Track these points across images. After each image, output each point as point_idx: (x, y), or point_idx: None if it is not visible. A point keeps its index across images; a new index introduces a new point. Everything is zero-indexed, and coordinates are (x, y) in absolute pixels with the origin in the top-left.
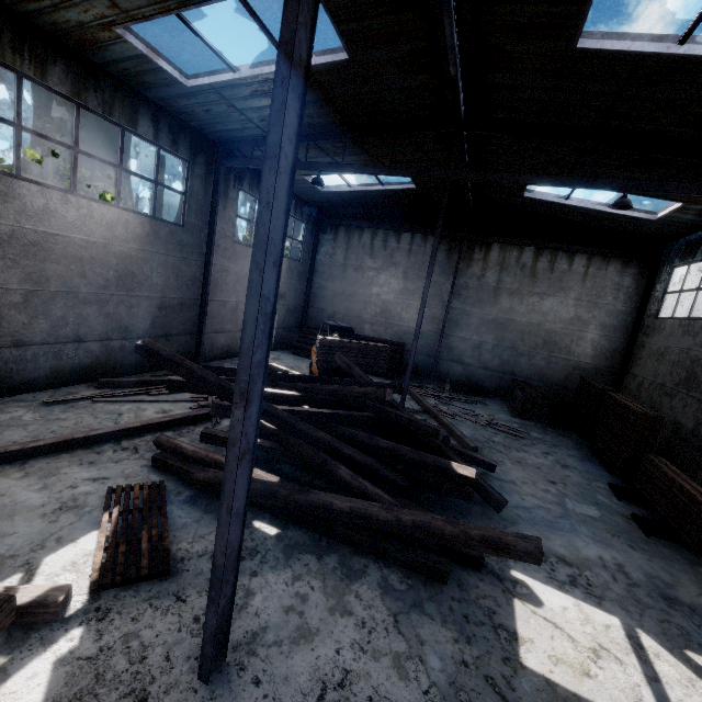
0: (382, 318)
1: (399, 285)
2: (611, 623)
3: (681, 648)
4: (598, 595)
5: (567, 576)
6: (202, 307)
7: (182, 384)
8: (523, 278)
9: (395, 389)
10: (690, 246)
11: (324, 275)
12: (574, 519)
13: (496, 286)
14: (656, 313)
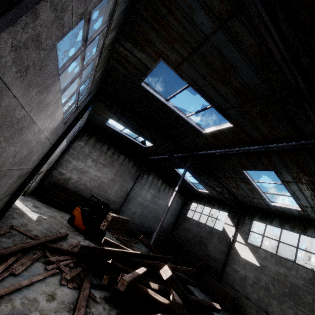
0: (97, 189)
1: (112, 176)
2: None
3: None
4: None
5: None
6: (32, 174)
7: (129, 283)
8: (156, 190)
9: (174, 260)
10: (198, 198)
11: (72, 155)
12: None
13: (147, 190)
14: (186, 214)
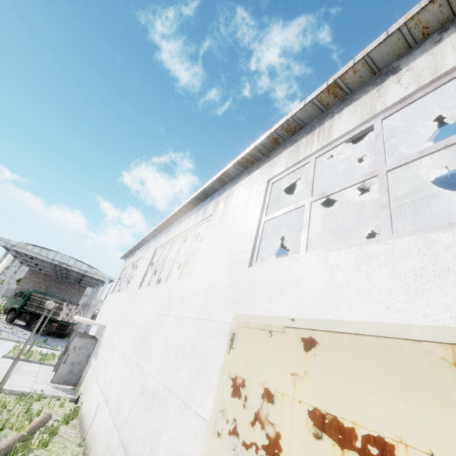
0: None
1: None
2: None
3: None
4: None
5: None
6: None
7: None
8: None
9: None
10: None
11: None
12: None
13: None
14: None
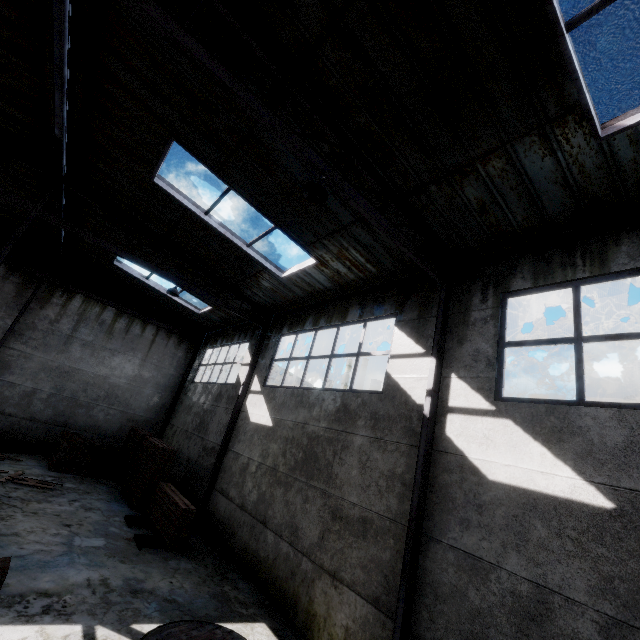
0: None
1: None
2: (72, 631)
3: (129, 625)
4: (70, 612)
5: (42, 607)
6: None
7: None
8: (100, 332)
9: None
10: (216, 336)
11: None
12: (76, 553)
13: (70, 334)
14: (193, 378)
